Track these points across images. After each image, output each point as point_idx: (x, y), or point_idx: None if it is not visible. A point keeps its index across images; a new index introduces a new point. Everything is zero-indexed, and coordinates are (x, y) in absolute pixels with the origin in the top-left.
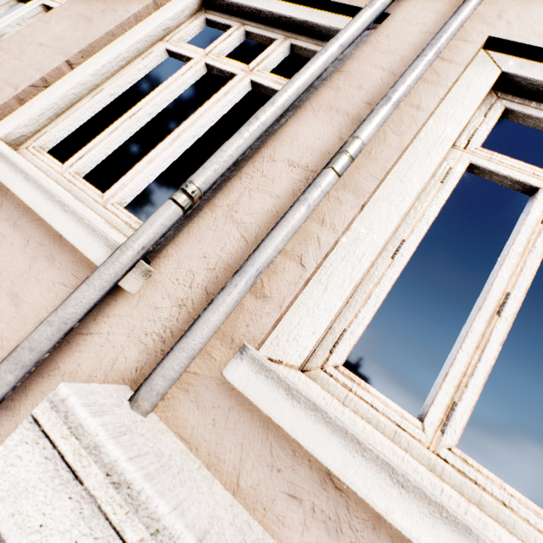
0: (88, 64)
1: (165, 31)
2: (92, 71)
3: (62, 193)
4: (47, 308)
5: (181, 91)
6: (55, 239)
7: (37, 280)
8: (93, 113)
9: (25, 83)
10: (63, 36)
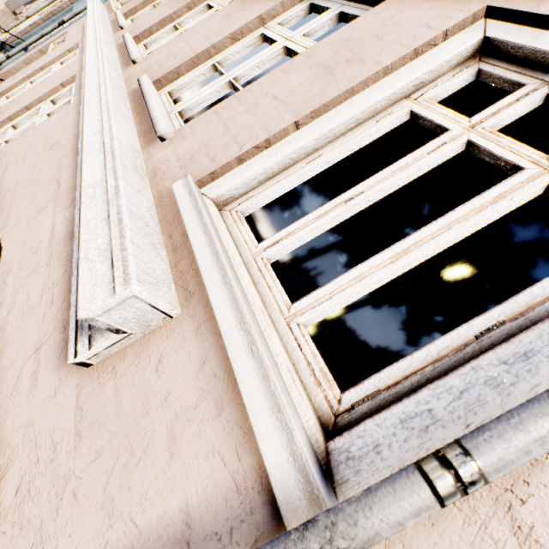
0: (315, 124)
1: (416, 87)
2: (318, 135)
3: (250, 296)
4: (198, 486)
5: (419, 173)
6: (230, 376)
7: (199, 429)
8: (302, 180)
9: (249, 143)
10: (298, 90)
